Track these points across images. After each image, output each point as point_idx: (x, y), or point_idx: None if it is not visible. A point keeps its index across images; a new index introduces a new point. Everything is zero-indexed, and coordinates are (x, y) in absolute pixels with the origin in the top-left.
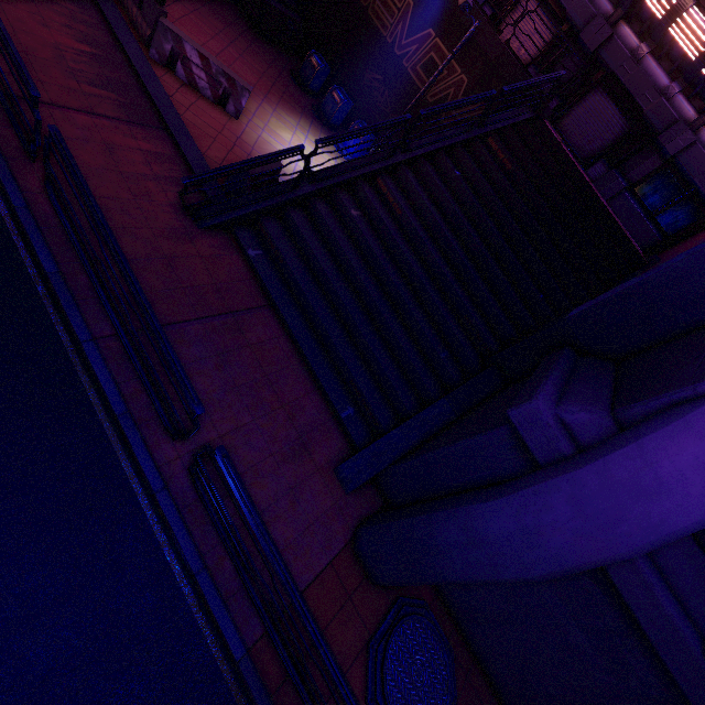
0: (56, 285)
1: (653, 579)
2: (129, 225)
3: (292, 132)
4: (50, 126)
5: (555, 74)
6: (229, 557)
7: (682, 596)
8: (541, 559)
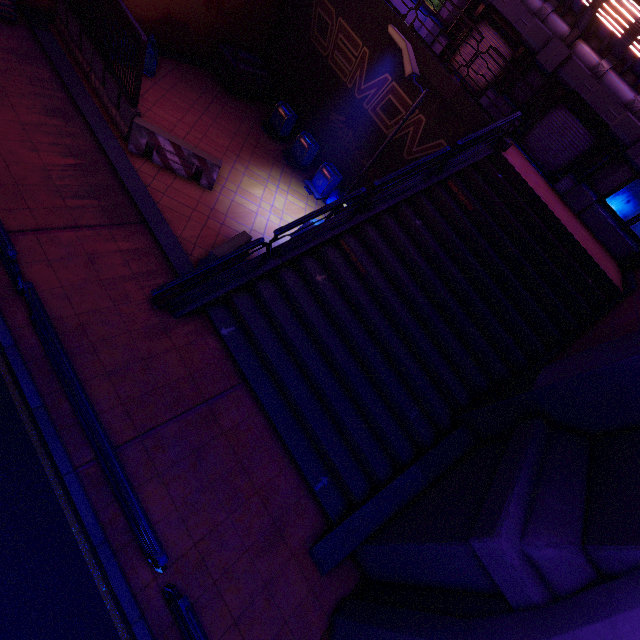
0: (40, 421)
1: None
2: (109, 335)
3: (263, 186)
4: (24, 283)
5: (511, 117)
6: None
7: None
8: None
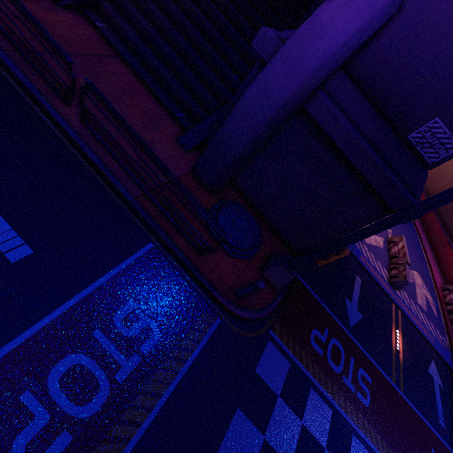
0: None
1: (337, 111)
2: None
3: None
4: None
5: None
6: (116, 162)
7: (354, 120)
8: (272, 103)
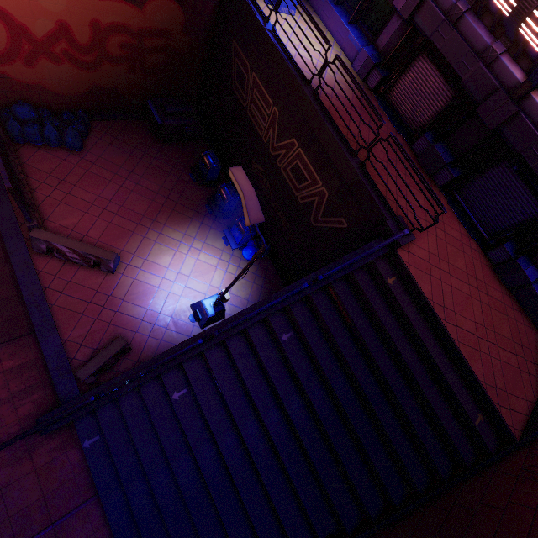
0: None
1: None
2: None
3: (174, 251)
4: None
5: (393, 238)
6: None
7: None
8: None
